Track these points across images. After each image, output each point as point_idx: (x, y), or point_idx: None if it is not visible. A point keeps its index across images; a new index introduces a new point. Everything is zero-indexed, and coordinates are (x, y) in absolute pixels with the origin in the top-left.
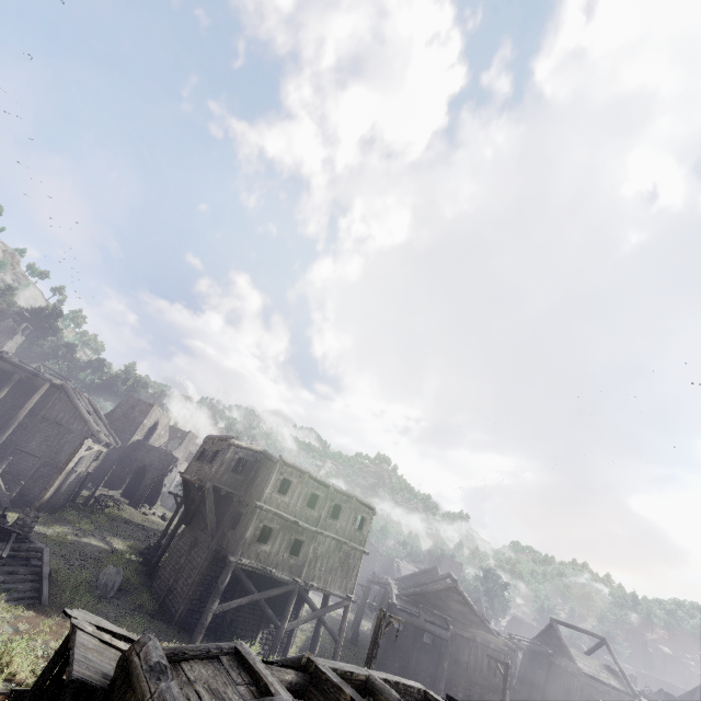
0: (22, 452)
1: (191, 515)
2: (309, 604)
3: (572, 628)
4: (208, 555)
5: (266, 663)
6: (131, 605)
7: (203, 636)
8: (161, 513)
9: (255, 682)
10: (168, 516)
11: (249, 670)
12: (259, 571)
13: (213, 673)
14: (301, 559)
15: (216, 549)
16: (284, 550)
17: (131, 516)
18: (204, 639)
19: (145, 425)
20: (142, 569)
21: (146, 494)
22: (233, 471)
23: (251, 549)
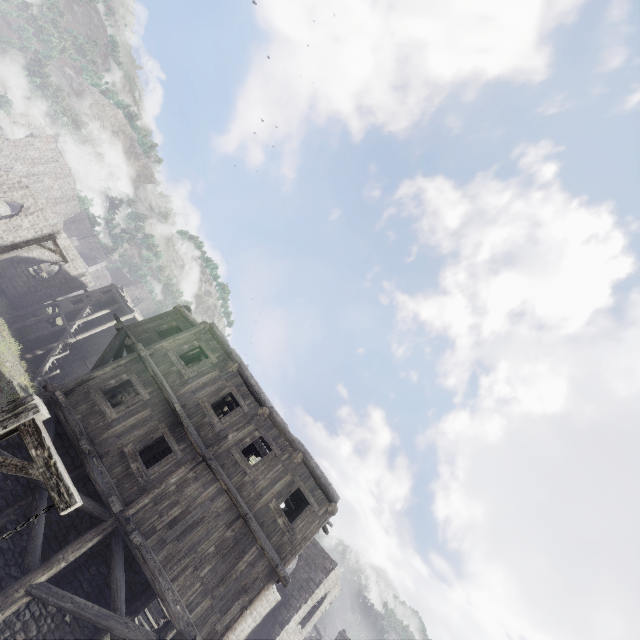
0: (83, 361)
1: None
2: (112, 581)
3: None
4: None
5: None
6: None
7: None
8: None
9: None
10: None
11: None
12: (72, 435)
13: None
14: (152, 478)
15: None
16: (133, 439)
17: None
18: None
19: None
20: None
21: None
22: None
23: (88, 397)
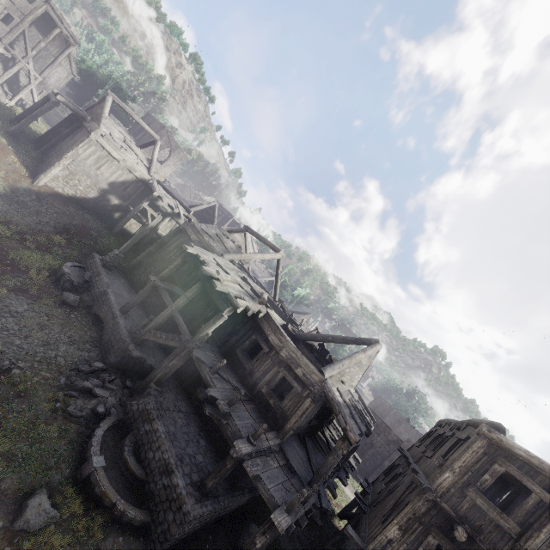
0: None
1: None
2: None
3: (256, 236)
4: None
5: None
6: None
7: None
8: None
9: None
10: None
11: None
12: None
13: None
14: None
15: None
16: None
17: None
18: None
19: None
20: None
21: None
22: None
23: None
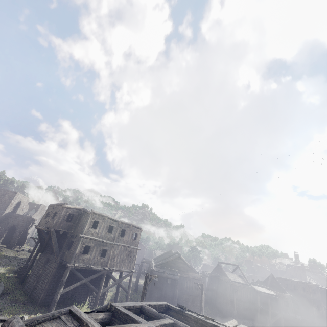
0: None
1: (43, 247)
2: (112, 278)
3: (226, 264)
4: (55, 266)
5: (88, 312)
6: (10, 300)
7: (56, 307)
8: (27, 249)
9: (81, 324)
10: (32, 250)
11: (77, 319)
12: (84, 268)
13: (56, 326)
14: (107, 258)
15: (59, 261)
16: (97, 255)
17: (8, 253)
18: (56, 308)
19: (12, 204)
20: (17, 280)
21: (17, 240)
22: (67, 221)
23: (79, 258)
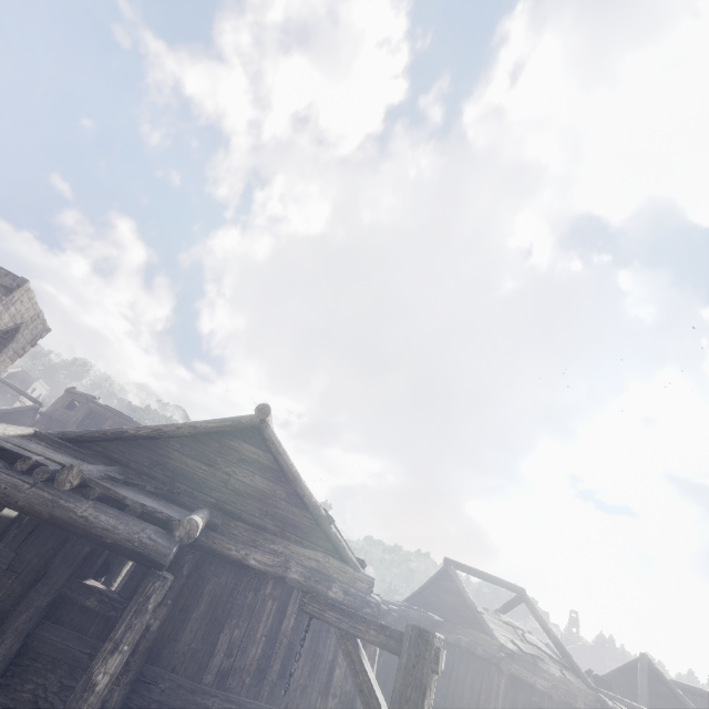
0: None
1: None
2: None
3: (477, 575)
4: None
5: None
6: None
7: None
8: None
9: None
10: None
11: None
12: None
13: None
14: None
15: None
16: None
17: None
18: None
19: None
20: None
21: None
22: None
23: None
